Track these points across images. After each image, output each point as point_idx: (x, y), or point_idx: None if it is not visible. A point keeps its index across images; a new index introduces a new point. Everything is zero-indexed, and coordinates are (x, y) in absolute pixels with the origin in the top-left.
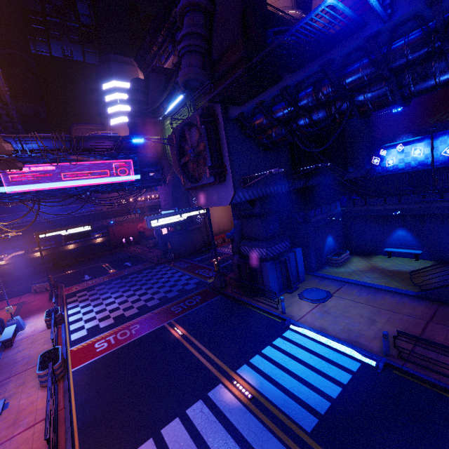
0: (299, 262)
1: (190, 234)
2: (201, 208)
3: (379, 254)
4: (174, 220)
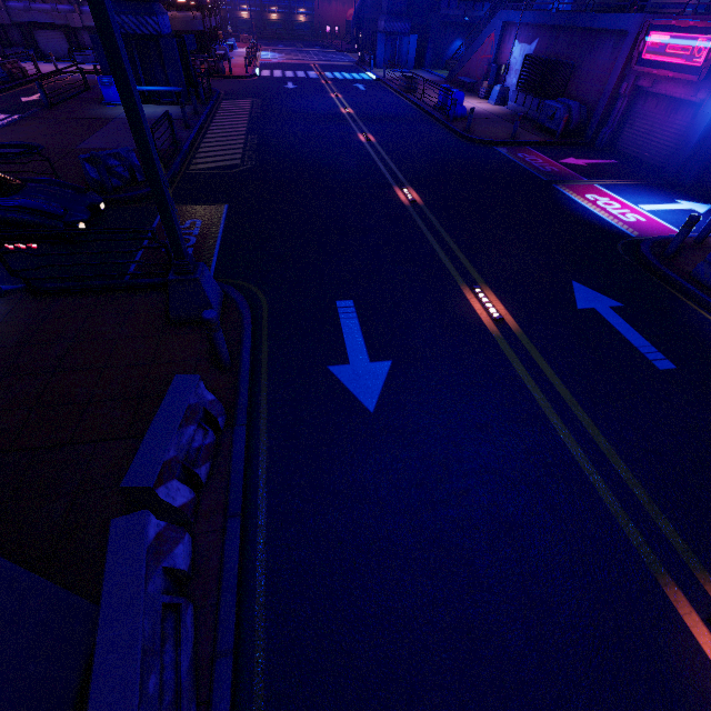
0: (411, 49)
1: None
2: None
3: None
4: None
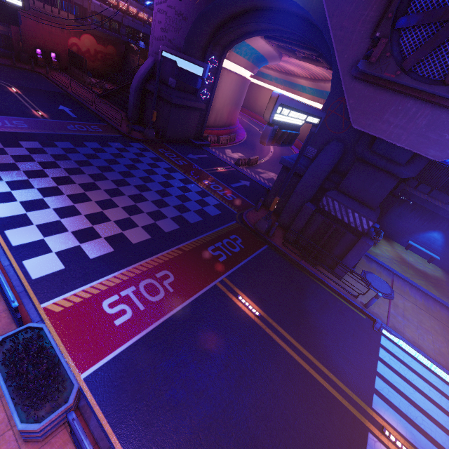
0: None
1: (186, 113)
2: (320, 115)
3: (397, 241)
4: (293, 121)
